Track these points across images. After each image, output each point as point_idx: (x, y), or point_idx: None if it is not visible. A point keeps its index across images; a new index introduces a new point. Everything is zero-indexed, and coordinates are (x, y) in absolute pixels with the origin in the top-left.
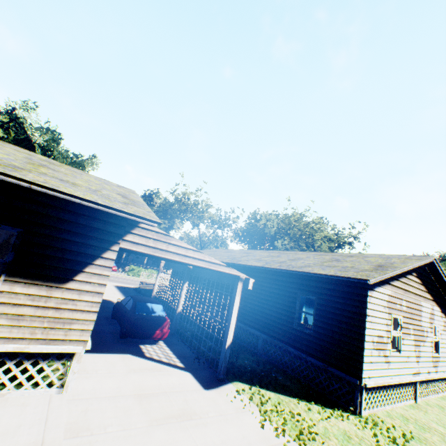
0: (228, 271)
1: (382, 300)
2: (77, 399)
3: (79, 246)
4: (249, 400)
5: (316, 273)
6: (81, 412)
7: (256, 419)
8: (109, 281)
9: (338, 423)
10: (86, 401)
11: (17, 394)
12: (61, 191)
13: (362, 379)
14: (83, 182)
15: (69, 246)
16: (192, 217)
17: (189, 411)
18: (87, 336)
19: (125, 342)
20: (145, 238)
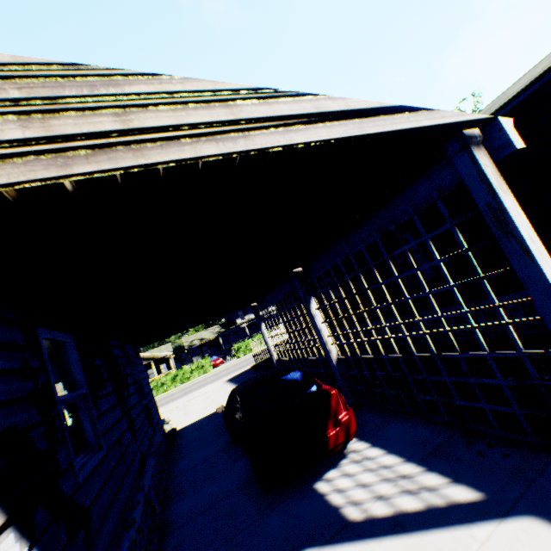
0: (427, 123)
1: None
2: None
3: None
4: None
5: None
6: None
7: None
8: (218, 379)
9: None
10: None
11: None
12: None
13: None
14: None
15: None
16: None
17: None
18: None
19: (277, 501)
20: None
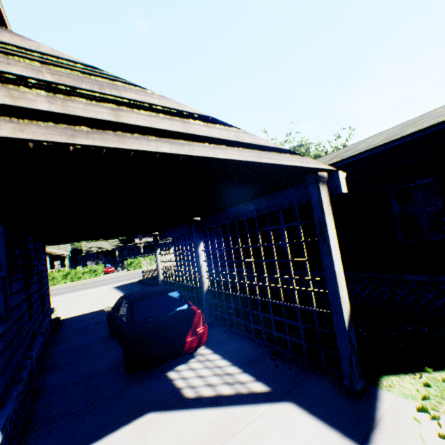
0: (298, 164)
1: None
2: None
3: None
4: None
5: None
6: None
7: None
8: (107, 284)
9: None
10: None
11: None
12: None
13: None
14: None
15: None
16: None
17: None
18: None
19: (137, 381)
20: (2, 84)
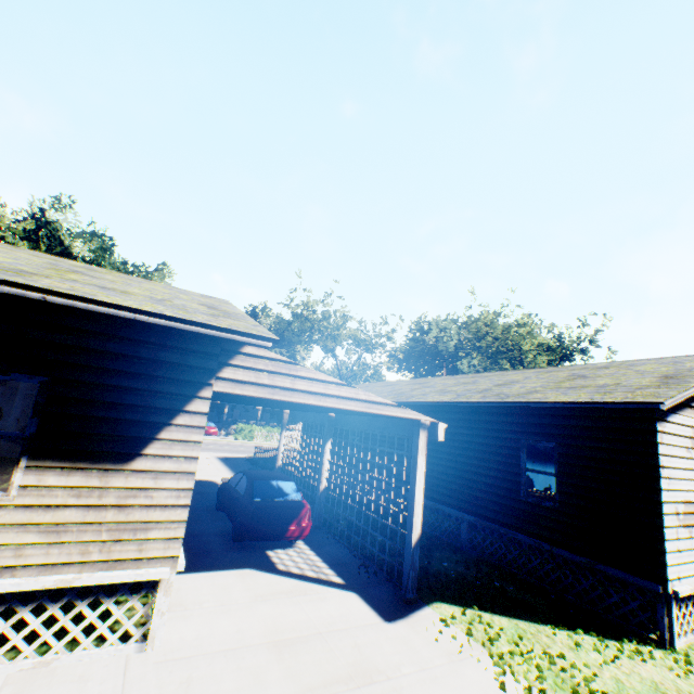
0: (400, 414)
1: (682, 438)
2: (171, 660)
3: (145, 396)
4: (466, 636)
5: (555, 402)
6: (180, 684)
7: (488, 672)
8: (208, 451)
9: (637, 668)
10: (186, 663)
11: (71, 659)
12: (98, 300)
13: (667, 583)
14: (142, 290)
15: (128, 398)
16: (323, 339)
17: (366, 667)
18: (176, 548)
19: (241, 548)
20: (255, 372)
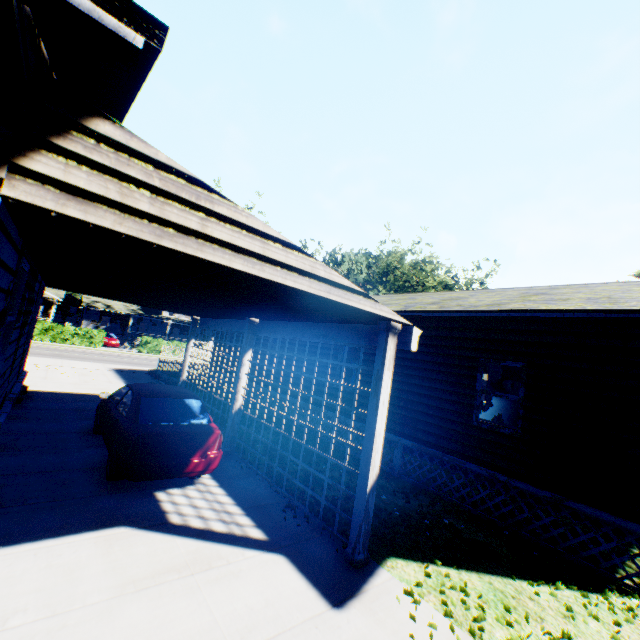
0: (369, 308)
1: None
2: None
3: None
4: (444, 618)
5: (552, 310)
6: None
7: None
8: (103, 362)
9: None
10: None
11: None
12: None
13: None
14: None
15: None
16: None
17: None
18: None
19: (117, 491)
20: (118, 181)
